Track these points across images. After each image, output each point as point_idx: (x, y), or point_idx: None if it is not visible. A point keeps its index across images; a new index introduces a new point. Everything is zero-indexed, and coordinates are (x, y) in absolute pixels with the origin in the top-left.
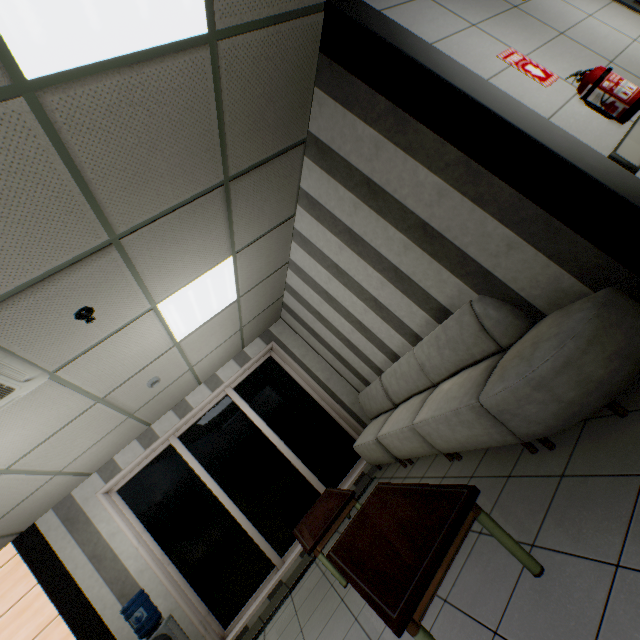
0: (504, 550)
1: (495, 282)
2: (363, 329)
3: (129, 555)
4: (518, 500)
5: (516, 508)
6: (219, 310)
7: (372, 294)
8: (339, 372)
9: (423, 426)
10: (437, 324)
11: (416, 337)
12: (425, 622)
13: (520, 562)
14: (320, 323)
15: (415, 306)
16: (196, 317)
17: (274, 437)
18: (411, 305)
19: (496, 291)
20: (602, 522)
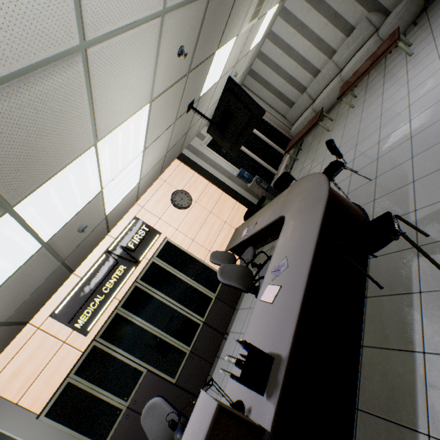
0: (397, 58)
1: (377, 4)
2: (304, 63)
3: (225, 166)
4: (393, 56)
5: (394, 56)
6: (257, 43)
7: (317, 35)
8: (274, 108)
9: (347, 73)
10: (346, 39)
11: (333, 52)
12: (380, 82)
13: (407, 44)
14: (274, 73)
15: (338, 32)
16: (257, 38)
17: (257, 132)
18: (337, 33)
19: (376, 8)
20: (422, 30)
